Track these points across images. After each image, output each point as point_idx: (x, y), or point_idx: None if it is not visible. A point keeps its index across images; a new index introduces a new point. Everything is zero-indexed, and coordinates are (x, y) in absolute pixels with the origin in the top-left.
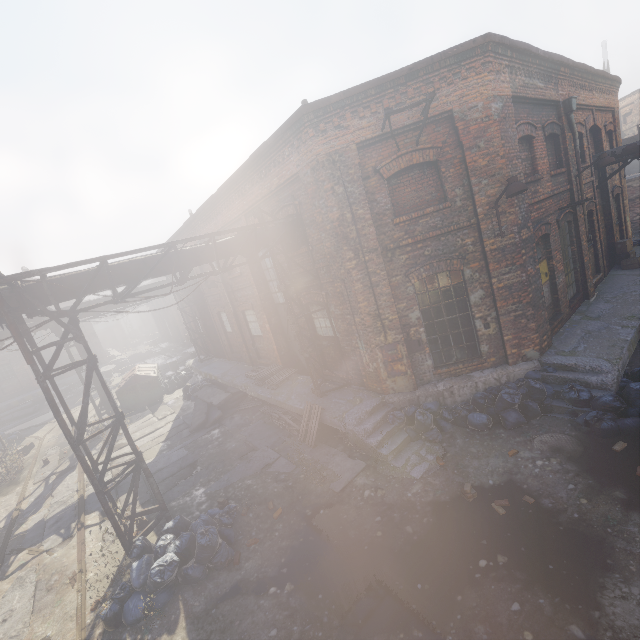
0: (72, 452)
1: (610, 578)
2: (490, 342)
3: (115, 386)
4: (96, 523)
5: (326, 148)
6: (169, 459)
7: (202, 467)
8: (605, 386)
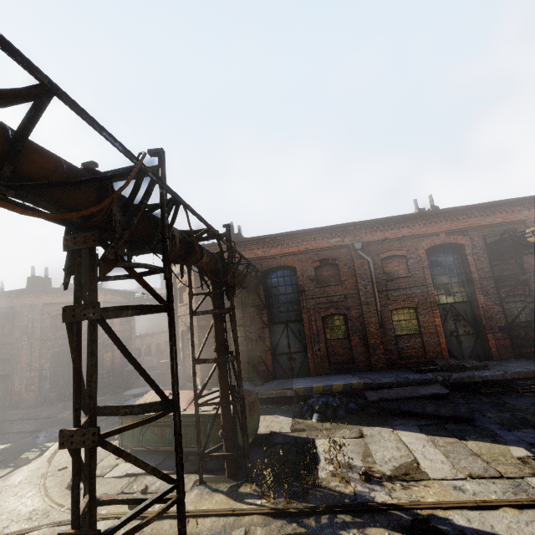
0: (302, 529)
1: None
2: None
3: None
4: None
5: None
6: None
7: None
8: None
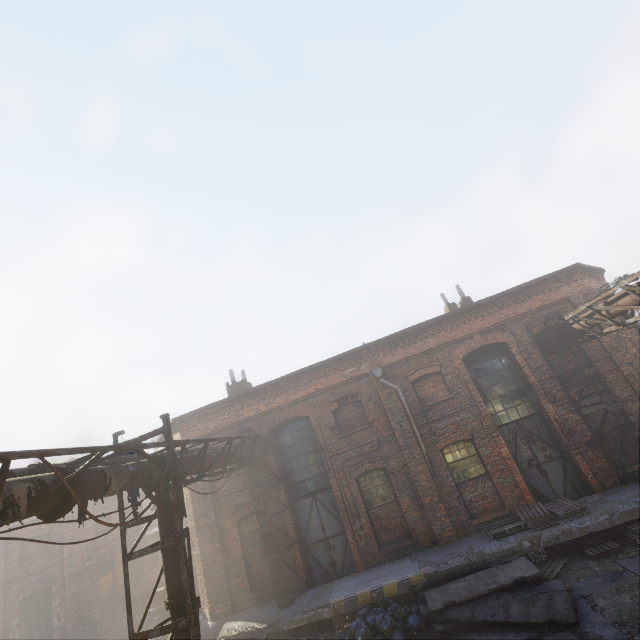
0: None
1: None
2: None
3: None
4: None
5: (589, 285)
6: None
7: None
8: None
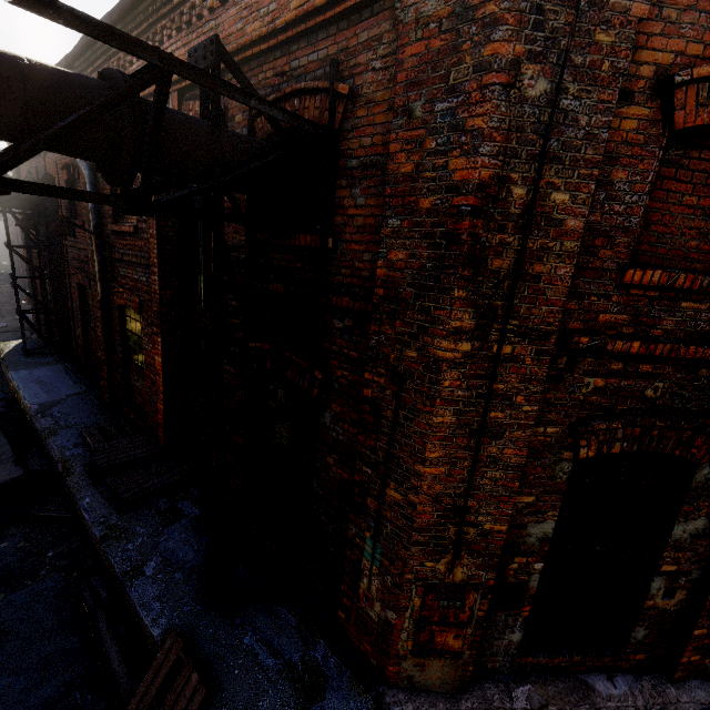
0: None
1: None
2: (656, 624)
3: None
4: None
5: None
6: None
7: None
8: None
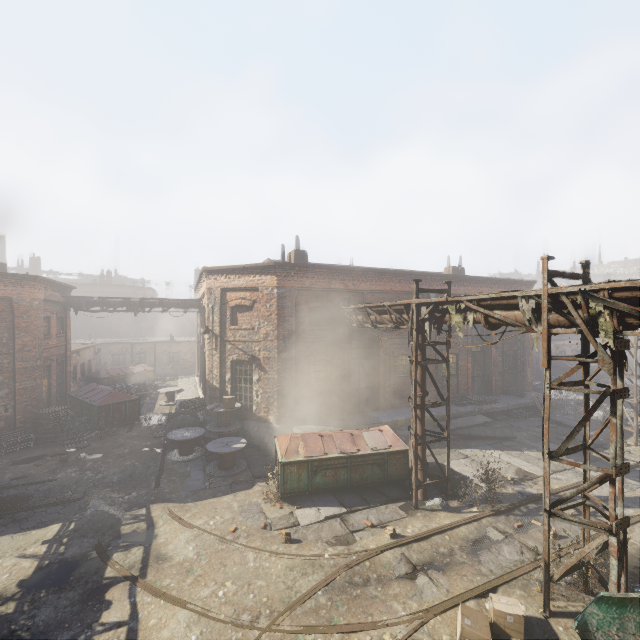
0: (519, 517)
1: (603, 403)
2: None
3: (81, 560)
4: (632, 461)
5: None
6: (553, 445)
7: (563, 436)
8: (535, 385)
